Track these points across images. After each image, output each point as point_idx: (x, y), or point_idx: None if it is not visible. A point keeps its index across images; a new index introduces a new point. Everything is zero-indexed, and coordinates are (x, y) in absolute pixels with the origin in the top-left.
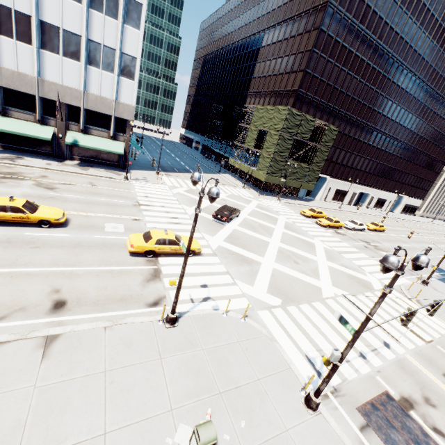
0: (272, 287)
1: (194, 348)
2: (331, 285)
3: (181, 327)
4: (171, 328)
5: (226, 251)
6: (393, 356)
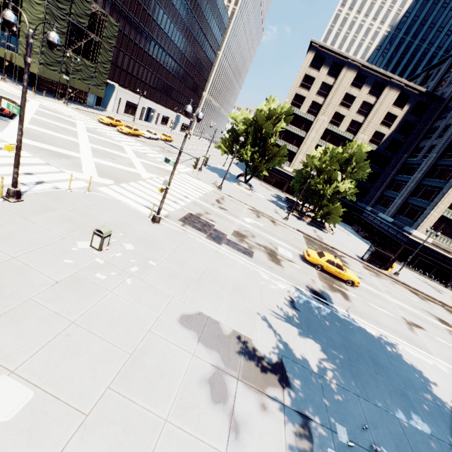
0: (102, 174)
1: (56, 211)
2: (146, 172)
3: (29, 201)
4: (18, 202)
5: (32, 147)
6: (191, 201)
